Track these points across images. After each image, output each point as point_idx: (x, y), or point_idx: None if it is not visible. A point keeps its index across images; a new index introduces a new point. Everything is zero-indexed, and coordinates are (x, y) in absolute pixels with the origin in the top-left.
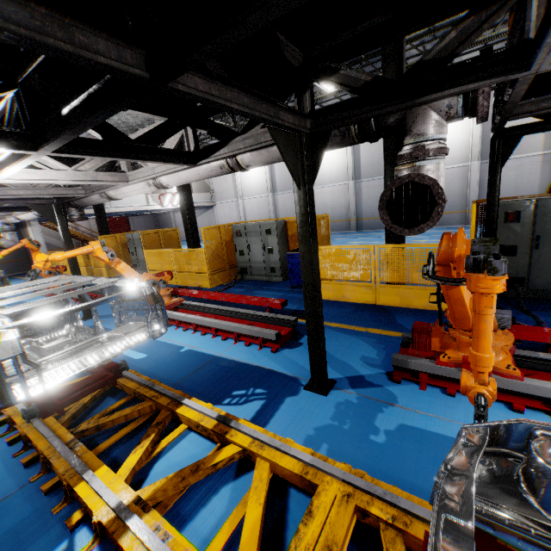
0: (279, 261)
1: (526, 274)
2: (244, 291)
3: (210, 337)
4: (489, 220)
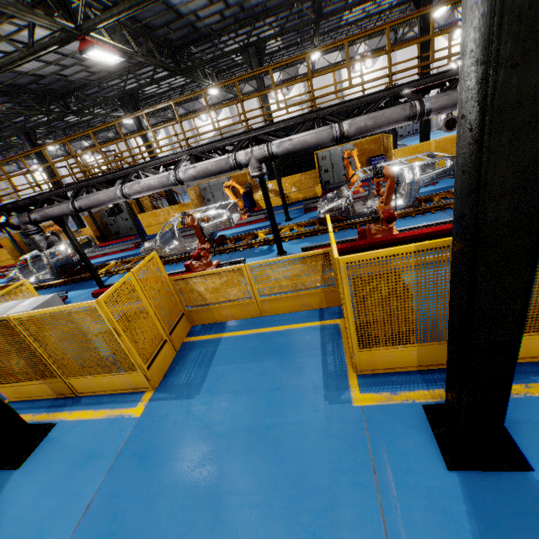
0: None
1: (119, 230)
2: None
3: None
4: (92, 219)
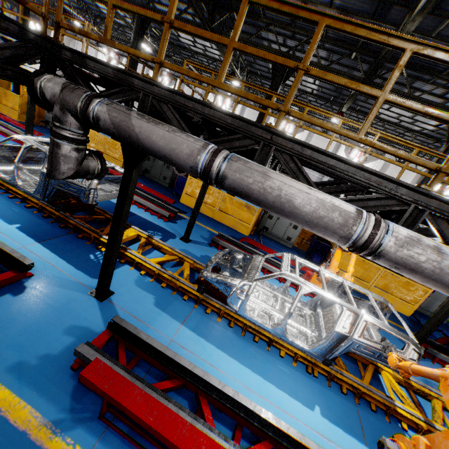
0: None
1: (151, 169)
2: (38, 131)
3: None
4: None
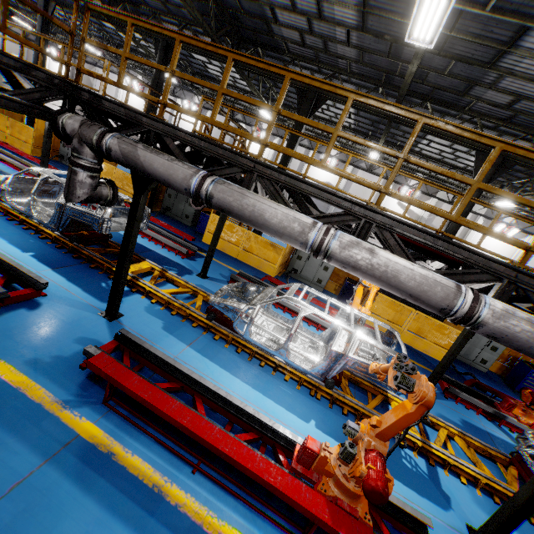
0: None
1: (172, 207)
2: (52, 165)
3: (8, 167)
4: None
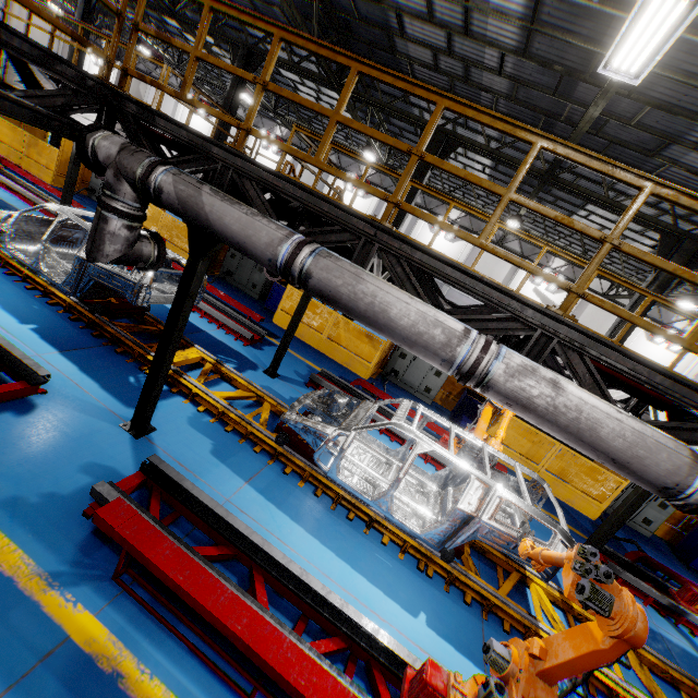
0: None
1: (236, 271)
2: (78, 201)
3: (16, 199)
4: None
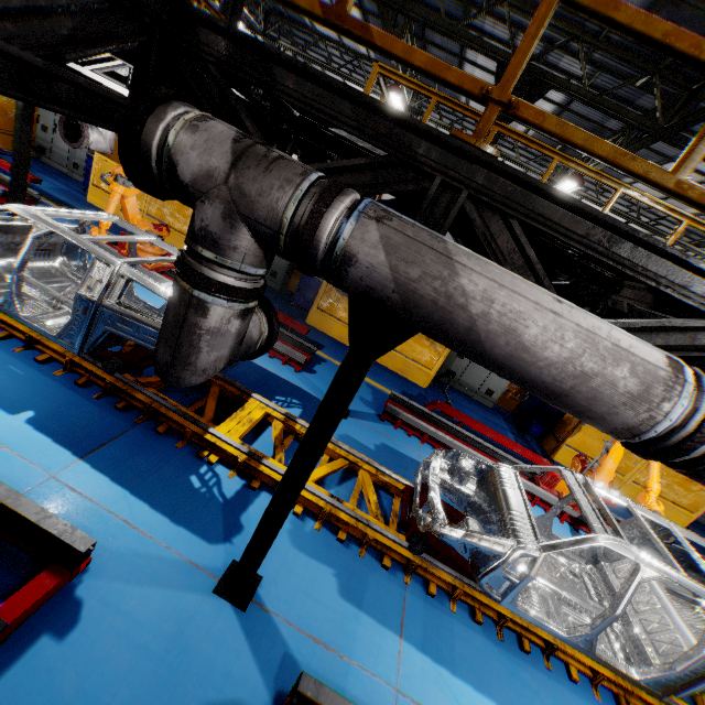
0: (85, 160)
1: None
2: None
3: None
4: None
